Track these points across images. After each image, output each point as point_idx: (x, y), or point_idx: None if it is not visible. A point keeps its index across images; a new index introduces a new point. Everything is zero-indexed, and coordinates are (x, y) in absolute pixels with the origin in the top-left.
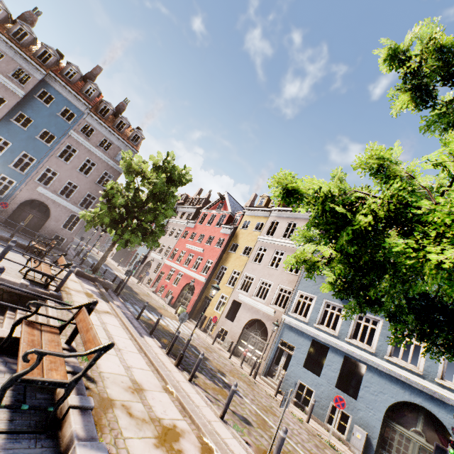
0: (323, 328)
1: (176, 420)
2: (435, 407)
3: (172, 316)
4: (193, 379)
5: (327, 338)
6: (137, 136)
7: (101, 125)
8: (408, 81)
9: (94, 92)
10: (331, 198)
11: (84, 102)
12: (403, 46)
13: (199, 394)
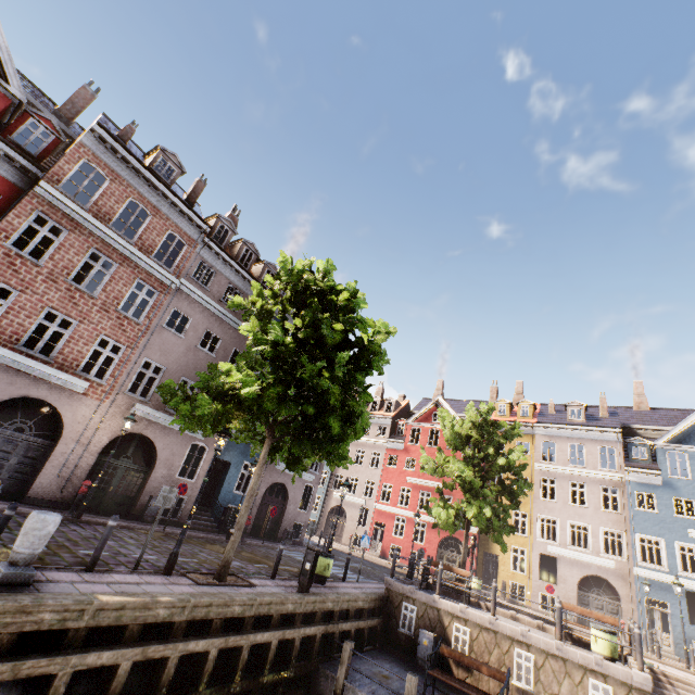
0: (692, 576)
1: None
2: None
3: None
4: None
5: None
6: None
7: None
8: None
9: None
10: None
11: None
12: None
13: None
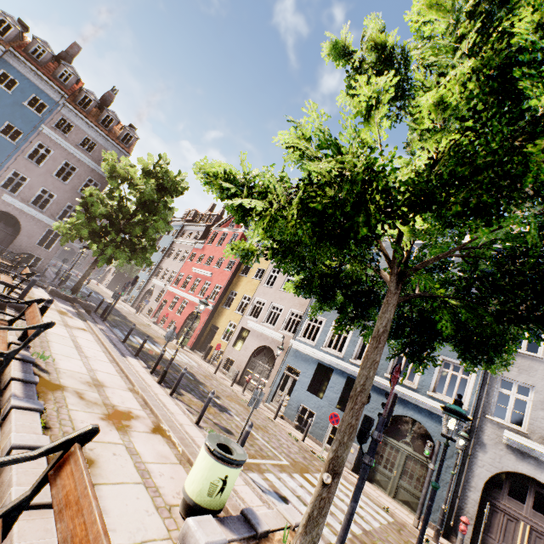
0: (329, 351)
1: (134, 409)
2: (424, 418)
3: (172, 346)
4: (176, 395)
5: (332, 360)
6: (130, 136)
7: (81, 119)
8: (352, 78)
9: (71, 77)
10: (233, 179)
11: (57, 89)
12: (341, 42)
13: (178, 406)
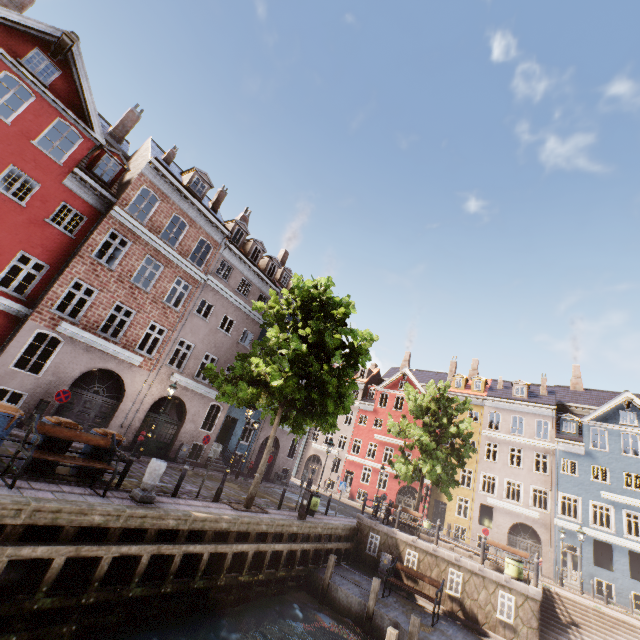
0: (599, 528)
1: None
2: None
3: None
4: None
5: (609, 537)
6: None
7: None
8: None
9: None
10: None
11: None
12: None
13: None
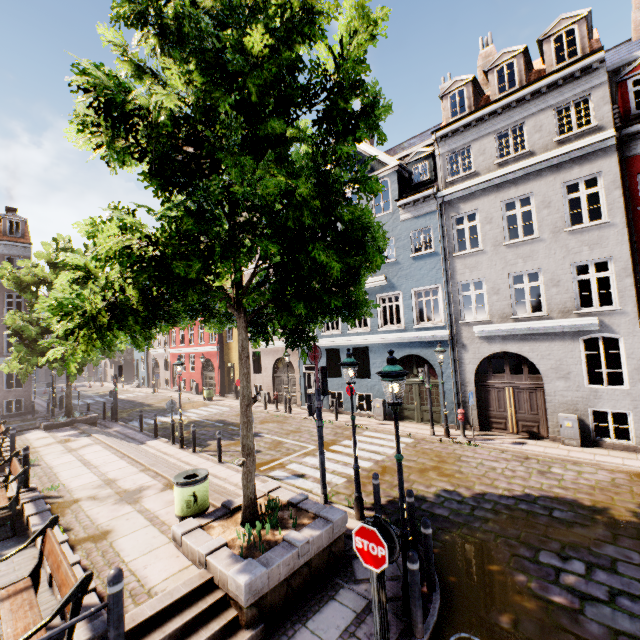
0: (329, 334)
1: (146, 483)
2: (418, 349)
3: (199, 404)
4: (201, 449)
5: (334, 341)
6: (14, 223)
7: None
8: None
9: None
10: None
11: None
12: None
13: (202, 457)
